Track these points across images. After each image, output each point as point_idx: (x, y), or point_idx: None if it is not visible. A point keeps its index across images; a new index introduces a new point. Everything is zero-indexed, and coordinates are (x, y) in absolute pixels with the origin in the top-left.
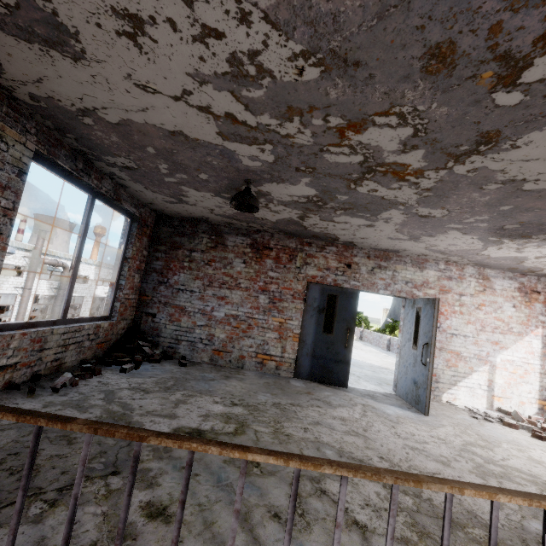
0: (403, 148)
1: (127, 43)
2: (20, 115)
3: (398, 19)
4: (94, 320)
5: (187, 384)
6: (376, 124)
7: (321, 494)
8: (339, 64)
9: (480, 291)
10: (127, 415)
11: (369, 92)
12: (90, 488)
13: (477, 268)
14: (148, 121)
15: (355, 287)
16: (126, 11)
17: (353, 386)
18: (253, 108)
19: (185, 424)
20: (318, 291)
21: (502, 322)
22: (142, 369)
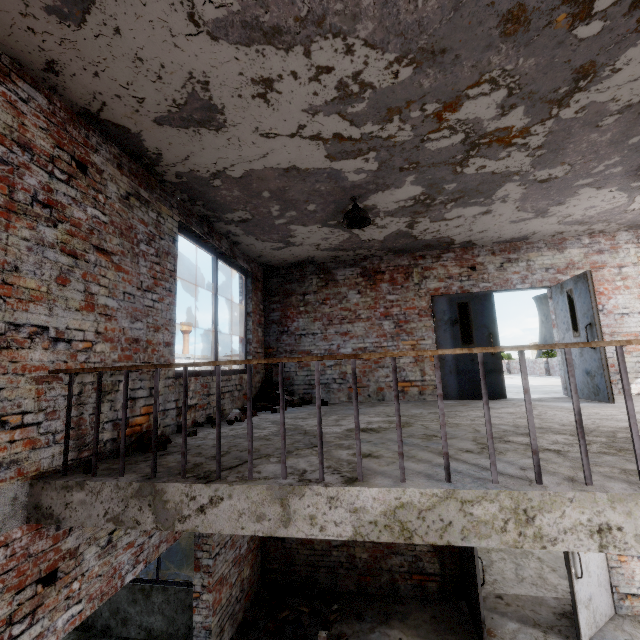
0: (502, 112)
1: (259, 102)
2: (167, 195)
3: (471, 5)
4: (236, 373)
5: (337, 412)
6: (470, 98)
7: (506, 442)
8: (427, 57)
9: None
10: (300, 428)
11: (458, 71)
12: (303, 452)
13: (632, 231)
14: (266, 166)
15: (486, 289)
16: (261, 78)
17: (513, 398)
18: (357, 122)
19: (353, 427)
20: (445, 303)
21: None
22: (289, 410)
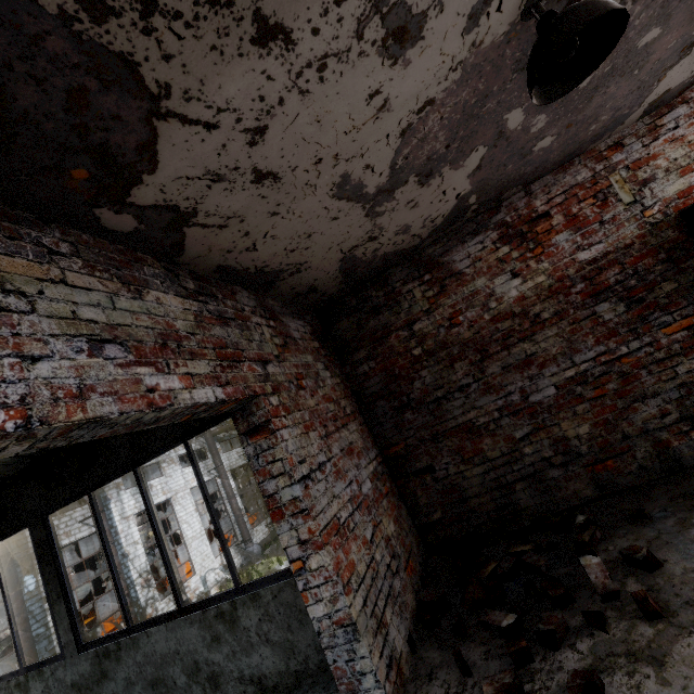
0: None
1: None
2: None
3: None
4: None
5: None
6: None
7: None
8: None
9: None
10: None
11: None
12: None
13: None
14: None
15: None
16: None
17: None
18: None
19: None
20: None
21: None
22: None
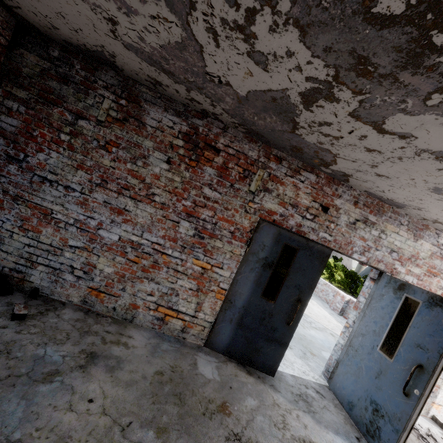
0: None
1: None
2: None
3: None
4: None
5: None
6: None
7: None
8: None
9: None
10: None
11: None
12: None
13: None
14: None
15: (324, 241)
16: None
17: (279, 368)
18: None
19: None
20: (272, 236)
21: None
22: None
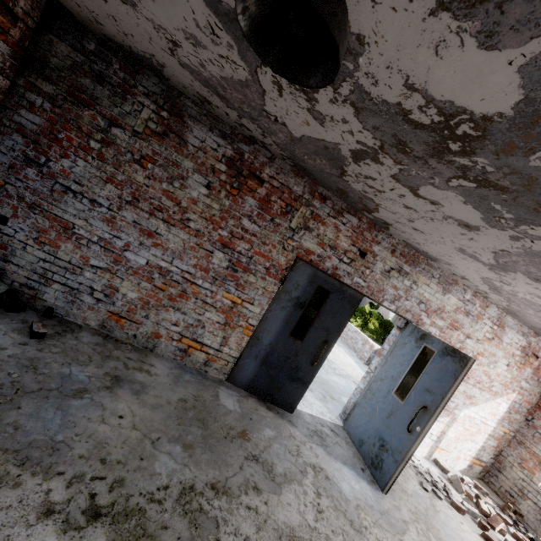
0: None
1: None
2: None
3: None
4: None
5: (7, 415)
6: None
7: None
8: None
9: (488, 338)
10: None
11: None
12: None
13: (500, 311)
14: None
15: (357, 286)
16: None
17: (298, 407)
18: None
19: None
20: (307, 276)
21: (489, 377)
22: None
